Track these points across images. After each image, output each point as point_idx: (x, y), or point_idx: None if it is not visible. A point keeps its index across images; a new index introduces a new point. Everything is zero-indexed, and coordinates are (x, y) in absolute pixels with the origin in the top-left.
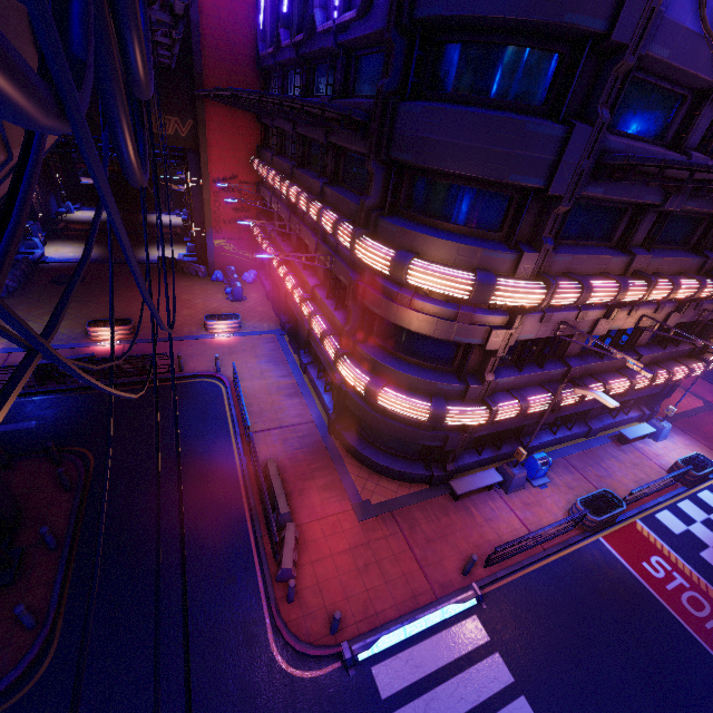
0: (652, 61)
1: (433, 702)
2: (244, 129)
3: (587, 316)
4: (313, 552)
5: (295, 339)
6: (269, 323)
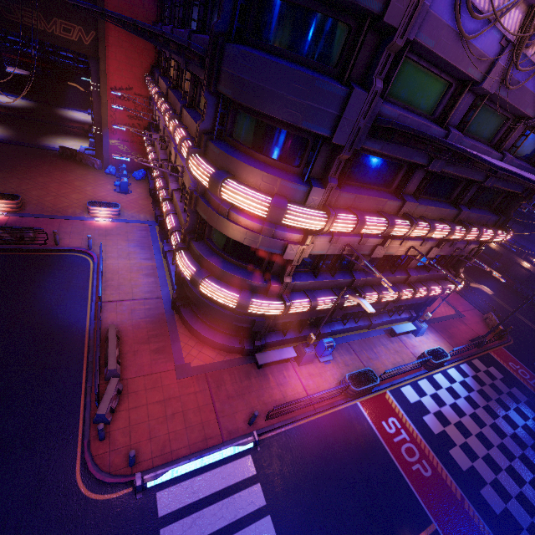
0: (422, 48)
1: (199, 519)
2: (140, 49)
3: (368, 243)
4: (132, 401)
5: (165, 230)
6: (145, 215)
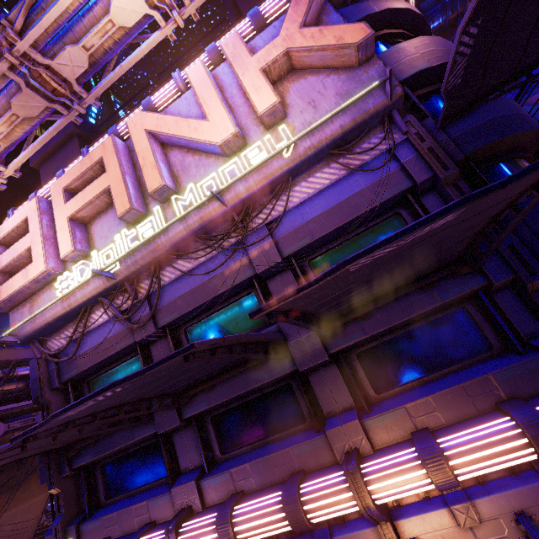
0: (79, 375)
1: None
2: None
3: None
4: None
5: None
6: None
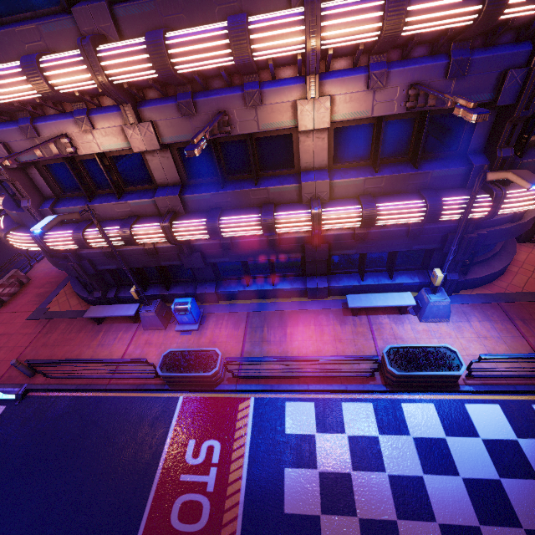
0: None
1: None
2: None
3: (102, 125)
4: None
5: None
6: None
